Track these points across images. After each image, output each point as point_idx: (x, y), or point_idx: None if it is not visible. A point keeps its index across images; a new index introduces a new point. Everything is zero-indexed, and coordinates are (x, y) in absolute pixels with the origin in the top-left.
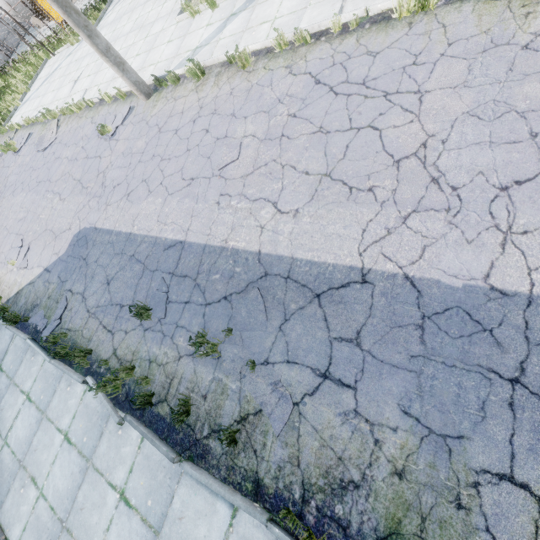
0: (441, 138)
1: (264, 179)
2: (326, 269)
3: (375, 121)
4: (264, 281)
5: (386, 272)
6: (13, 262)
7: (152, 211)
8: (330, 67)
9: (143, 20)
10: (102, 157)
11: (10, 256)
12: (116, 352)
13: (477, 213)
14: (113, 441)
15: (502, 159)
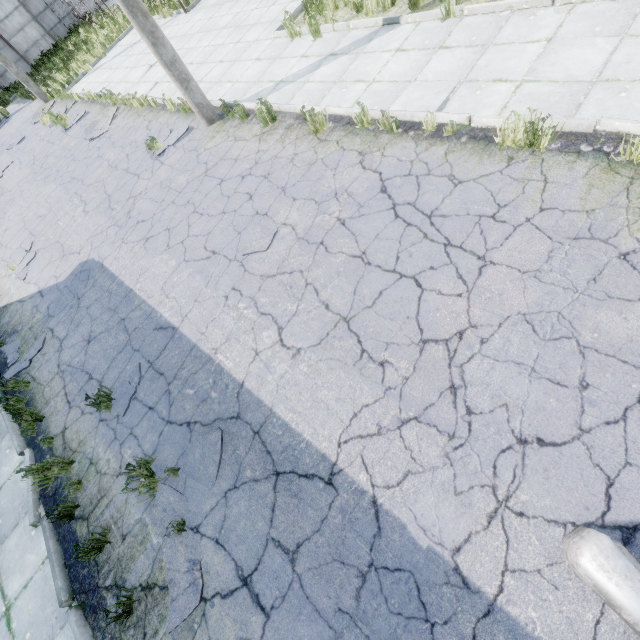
0: (482, 335)
1: (282, 291)
2: (299, 444)
3: (423, 274)
4: (233, 424)
5: (356, 482)
6: (13, 267)
7: (161, 273)
8: (404, 175)
9: (242, 18)
10: (140, 177)
11: (14, 258)
12: (65, 431)
13: (480, 459)
14: (23, 540)
15: (536, 400)
